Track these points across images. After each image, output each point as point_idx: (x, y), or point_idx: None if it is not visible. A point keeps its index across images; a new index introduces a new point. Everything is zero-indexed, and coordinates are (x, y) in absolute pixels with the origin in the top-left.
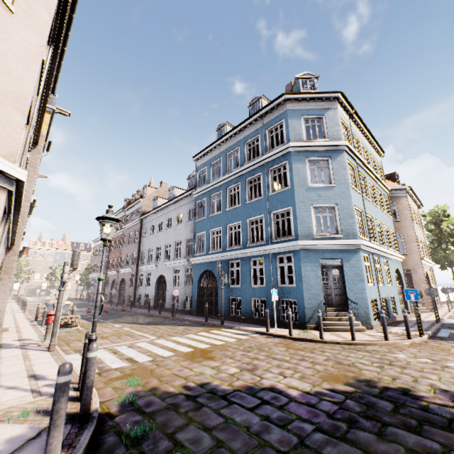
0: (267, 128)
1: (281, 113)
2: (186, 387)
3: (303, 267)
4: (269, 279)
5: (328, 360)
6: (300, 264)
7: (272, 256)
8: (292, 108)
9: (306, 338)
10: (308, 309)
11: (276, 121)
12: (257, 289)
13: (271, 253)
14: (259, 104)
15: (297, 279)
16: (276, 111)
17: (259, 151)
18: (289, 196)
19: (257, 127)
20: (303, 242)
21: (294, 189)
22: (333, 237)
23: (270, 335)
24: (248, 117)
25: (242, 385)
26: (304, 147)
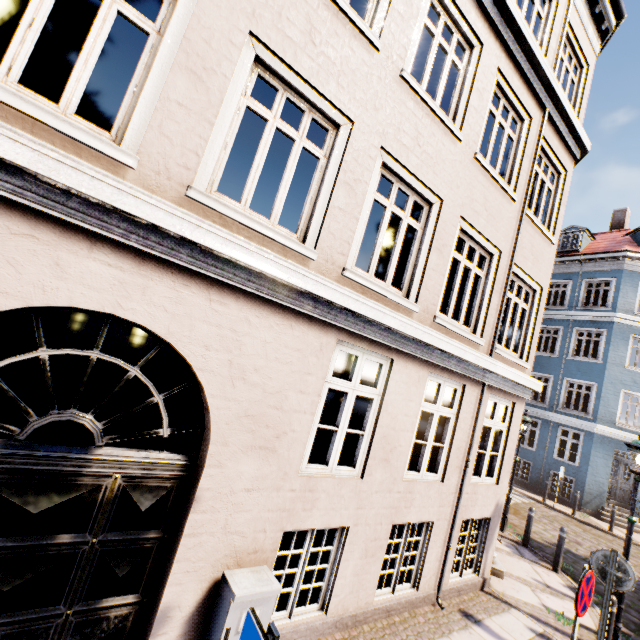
0: (585, 278)
1: (613, 269)
2: (547, 542)
3: (594, 452)
4: (542, 446)
5: (633, 556)
6: (590, 447)
7: (553, 424)
8: (631, 268)
9: (593, 525)
10: (588, 494)
11: (601, 276)
12: (522, 449)
13: (552, 421)
14: (578, 238)
15: (582, 461)
16: (605, 263)
17: (565, 301)
18: (597, 371)
19: (571, 270)
20: (601, 428)
21: (605, 366)
22: (638, 432)
23: (548, 506)
24: (562, 255)
25: (587, 555)
26: (632, 322)
